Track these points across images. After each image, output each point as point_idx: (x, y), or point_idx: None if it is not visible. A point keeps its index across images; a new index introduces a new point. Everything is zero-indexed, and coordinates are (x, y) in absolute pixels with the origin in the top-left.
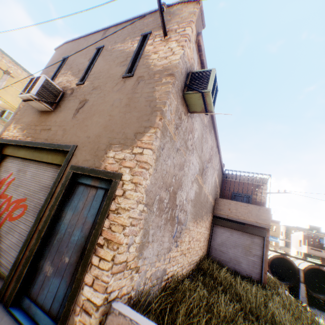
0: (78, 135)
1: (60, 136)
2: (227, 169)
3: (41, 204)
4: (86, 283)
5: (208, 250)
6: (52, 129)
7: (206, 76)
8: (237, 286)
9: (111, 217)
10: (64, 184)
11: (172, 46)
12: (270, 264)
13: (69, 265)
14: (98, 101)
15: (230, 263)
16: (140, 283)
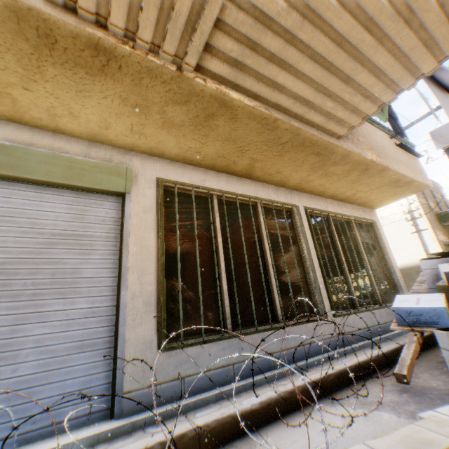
0: None
1: None
2: None
3: None
4: None
5: None
6: None
7: None
8: None
9: None
10: None
11: None
12: None
13: None
14: None
15: None
16: None
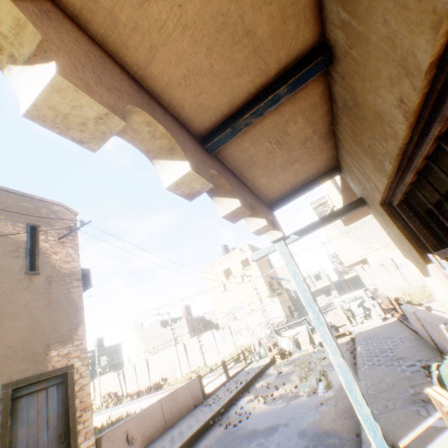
0: None
1: None
2: None
3: None
4: (81, 442)
5: None
6: None
7: (87, 274)
8: None
9: (80, 394)
10: (6, 406)
11: (71, 252)
12: None
13: None
14: None
15: None
16: None
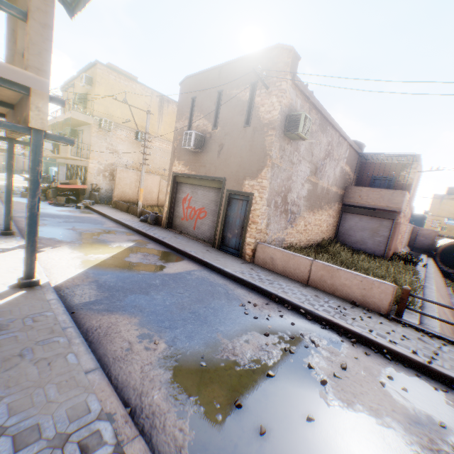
0: (225, 171)
1: (214, 171)
2: (361, 153)
3: (214, 210)
4: (247, 237)
5: (336, 235)
6: (206, 166)
7: (298, 119)
8: (345, 253)
9: (252, 213)
10: (225, 199)
11: (273, 101)
12: (452, 256)
13: (238, 233)
14: (231, 146)
15: (356, 244)
16: (269, 240)
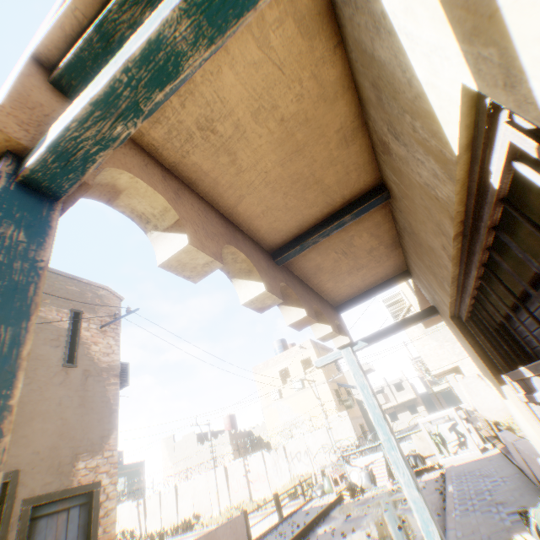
0: (15, 453)
1: None
2: None
3: None
4: None
5: None
6: None
7: (125, 369)
8: None
9: (104, 521)
10: (24, 527)
11: (112, 343)
12: None
13: None
14: (33, 396)
15: None
16: None
